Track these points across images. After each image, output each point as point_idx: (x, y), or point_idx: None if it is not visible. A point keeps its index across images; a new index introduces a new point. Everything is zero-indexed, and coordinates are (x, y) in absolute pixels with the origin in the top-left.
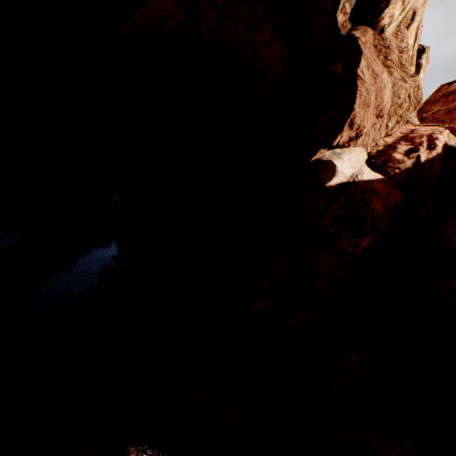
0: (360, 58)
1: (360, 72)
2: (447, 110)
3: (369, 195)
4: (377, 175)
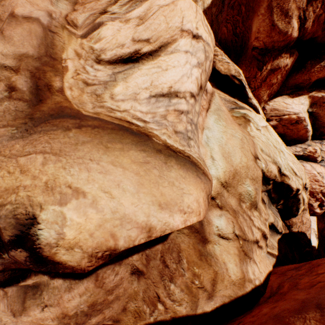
0: (306, 236)
1: (308, 236)
2: (290, 122)
3: (322, 233)
4: (314, 219)
